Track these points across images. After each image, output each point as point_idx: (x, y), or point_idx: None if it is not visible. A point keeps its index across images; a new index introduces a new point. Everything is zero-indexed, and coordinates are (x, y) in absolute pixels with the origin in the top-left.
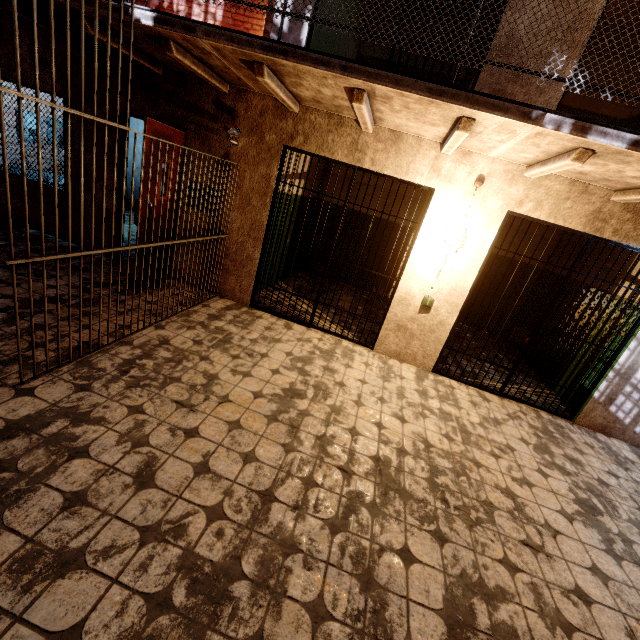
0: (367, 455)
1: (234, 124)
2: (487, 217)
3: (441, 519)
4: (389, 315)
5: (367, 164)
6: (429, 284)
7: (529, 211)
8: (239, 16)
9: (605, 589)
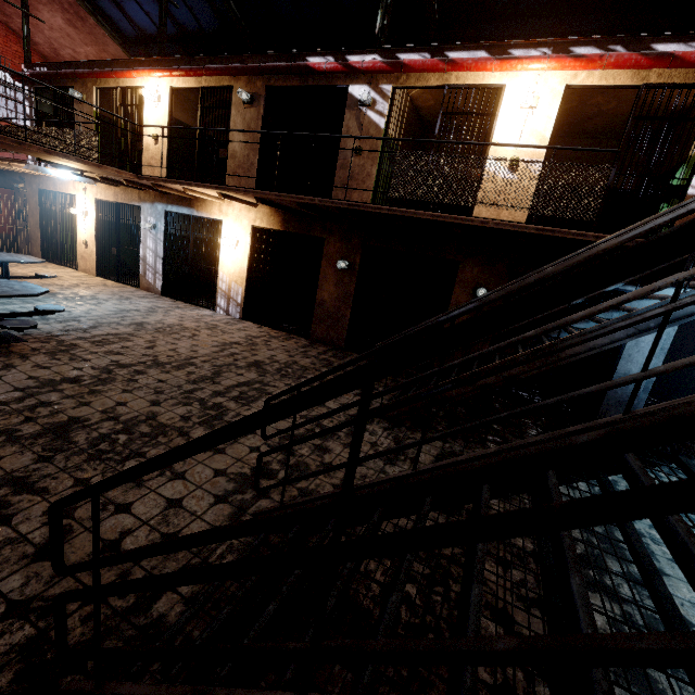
0: None
1: (25, 184)
2: (91, 202)
3: None
4: (78, 252)
5: (59, 190)
6: (85, 235)
7: (100, 197)
8: None
9: None
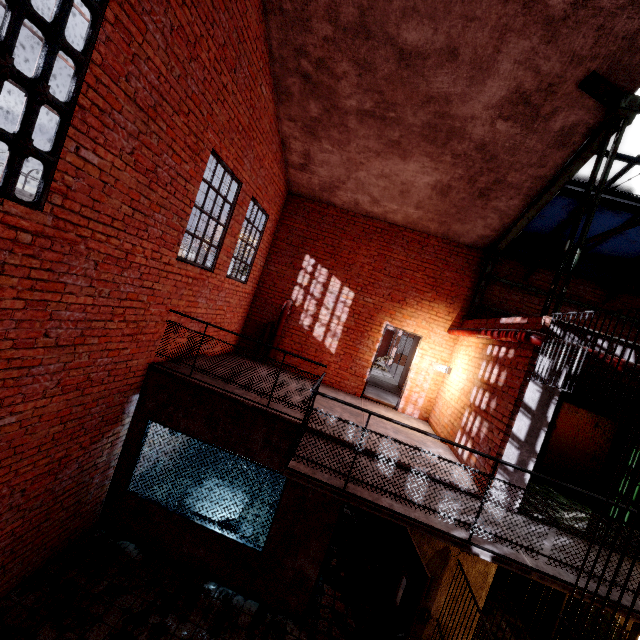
0: None
1: None
2: None
3: None
4: None
5: None
6: None
7: None
8: (361, 321)
9: None
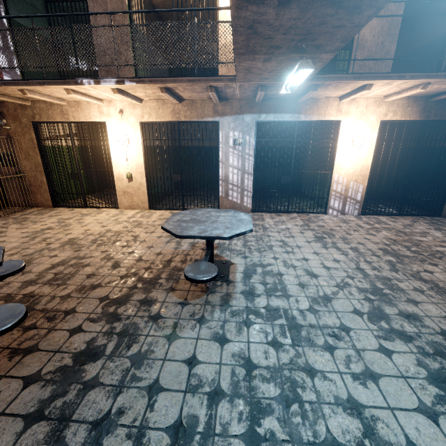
0: (67, 238)
1: (5, 119)
2: (133, 127)
3: (85, 247)
4: (117, 188)
5: (72, 119)
6: (126, 167)
7: (148, 119)
8: None
9: (147, 250)
